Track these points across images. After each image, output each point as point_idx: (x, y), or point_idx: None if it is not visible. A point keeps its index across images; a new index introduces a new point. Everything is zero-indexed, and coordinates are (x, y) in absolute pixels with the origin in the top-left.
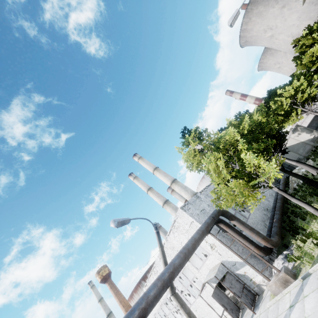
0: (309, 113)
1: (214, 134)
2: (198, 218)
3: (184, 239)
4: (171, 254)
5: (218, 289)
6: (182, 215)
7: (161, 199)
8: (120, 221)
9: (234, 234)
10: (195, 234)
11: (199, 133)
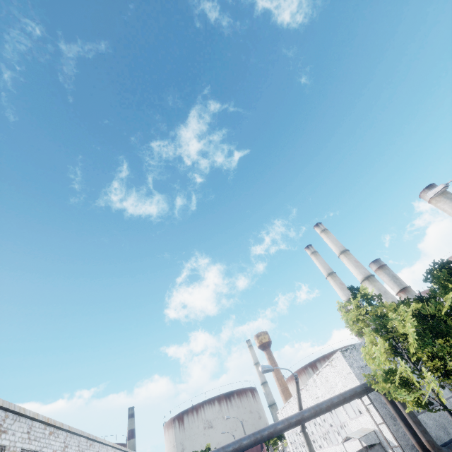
0: None
1: (388, 306)
2: (359, 372)
3: (340, 382)
4: (325, 386)
5: (367, 451)
6: (341, 360)
7: (345, 294)
8: (266, 370)
9: (395, 414)
10: (334, 397)
11: (367, 299)
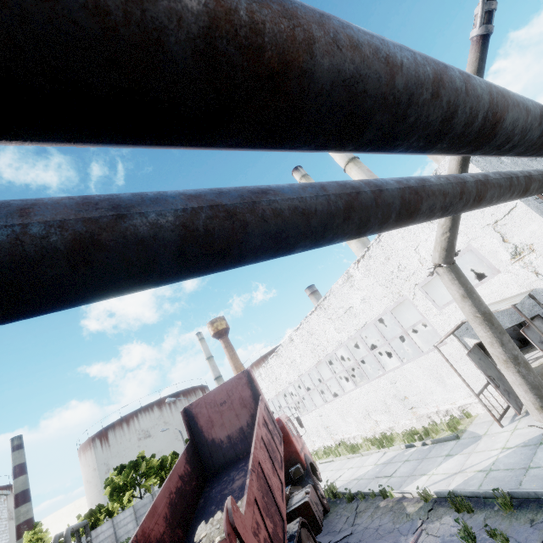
0: None
1: None
2: None
3: (432, 235)
4: (378, 272)
5: (480, 352)
6: None
7: None
8: None
9: None
10: None
11: None
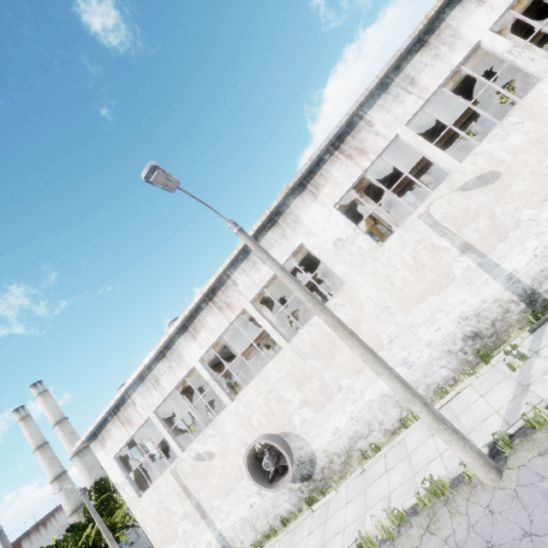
0: None
1: None
2: None
3: None
4: None
5: None
6: None
7: (53, 472)
8: None
9: None
10: None
11: None
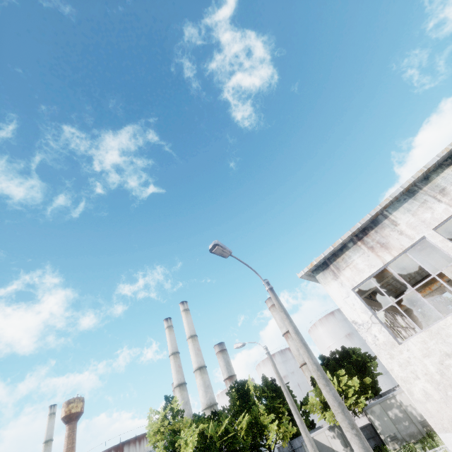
0: (365, 414)
1: (185, 422)
2: None
3: None
4: None
5: None
6: None
7: (178, 378)
8: None
9: None
10: None
11: (173, 412)
